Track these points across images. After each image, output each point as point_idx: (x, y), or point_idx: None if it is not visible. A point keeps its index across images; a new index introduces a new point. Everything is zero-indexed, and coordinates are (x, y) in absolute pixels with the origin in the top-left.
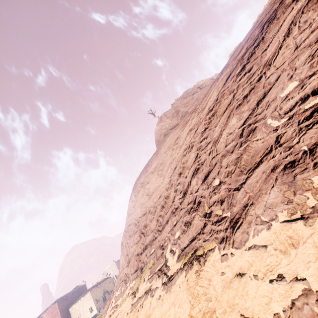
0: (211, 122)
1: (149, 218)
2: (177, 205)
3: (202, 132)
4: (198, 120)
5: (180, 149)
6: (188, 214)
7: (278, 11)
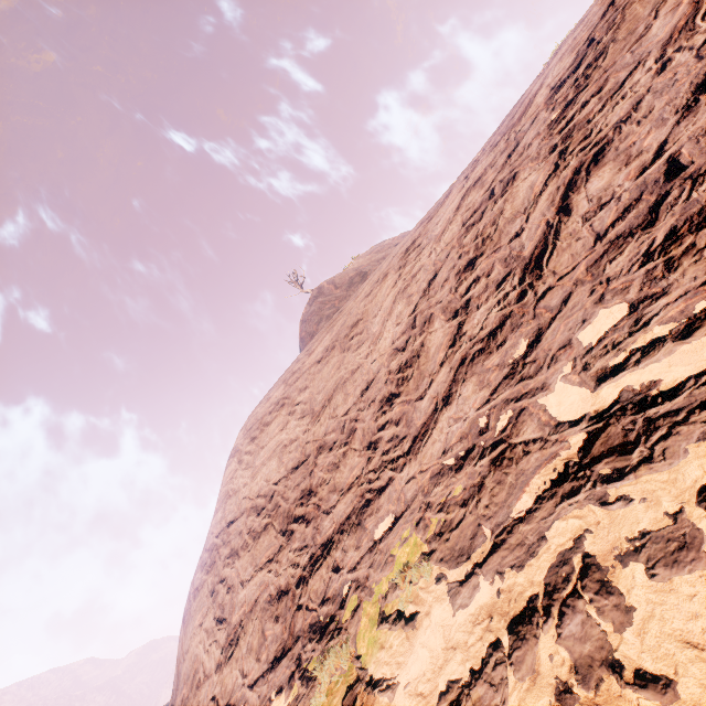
0: (602, 65)
1: (323, 464)
2: (498, 318)
3: (555, 118)
4: (504, 145)
5: (442, 237)
6: (644, 230)
7: None
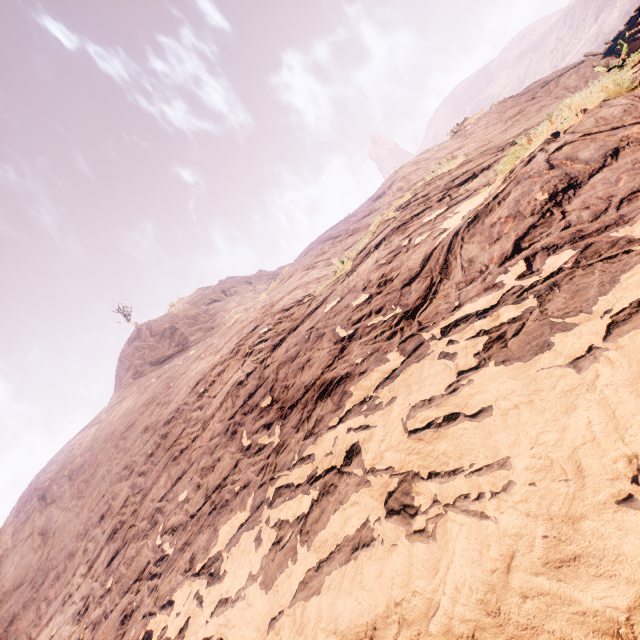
0: (159, 450)
1: (25, 598)
2: (74, 588)
3: (148, 455)
4: (157, 420)
5: (123, 458)
6: (72, 623)
7: (244, 344)
